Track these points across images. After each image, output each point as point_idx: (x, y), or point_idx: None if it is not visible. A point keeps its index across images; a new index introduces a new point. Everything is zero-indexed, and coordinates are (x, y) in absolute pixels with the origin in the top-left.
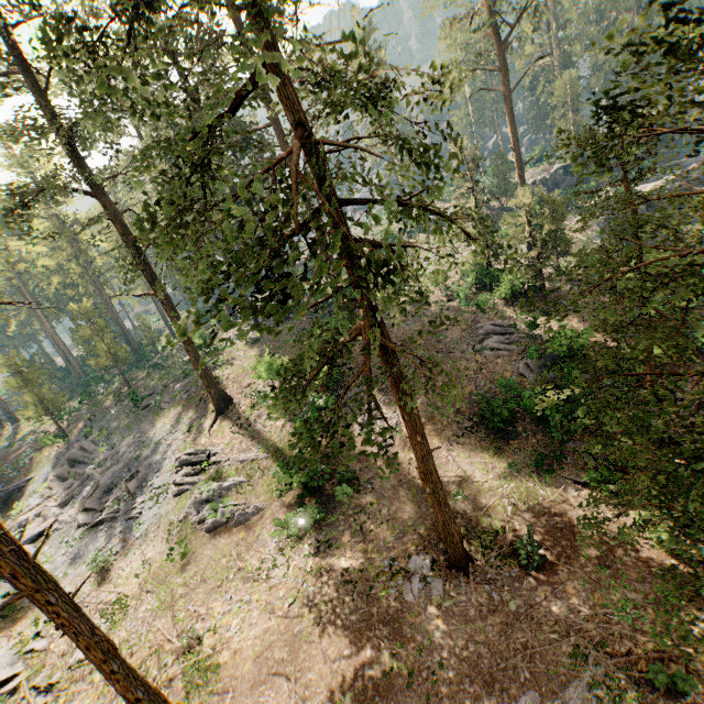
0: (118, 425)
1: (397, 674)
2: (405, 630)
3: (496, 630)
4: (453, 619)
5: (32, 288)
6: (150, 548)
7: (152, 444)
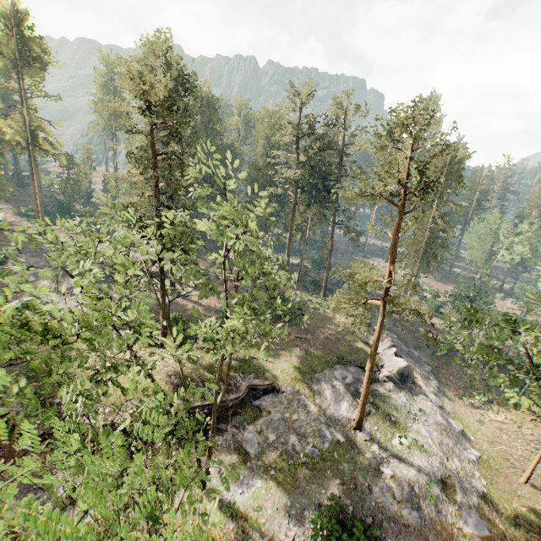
0: None
1: None
2: None
3: None
4: None
5: None
6: None
7: None
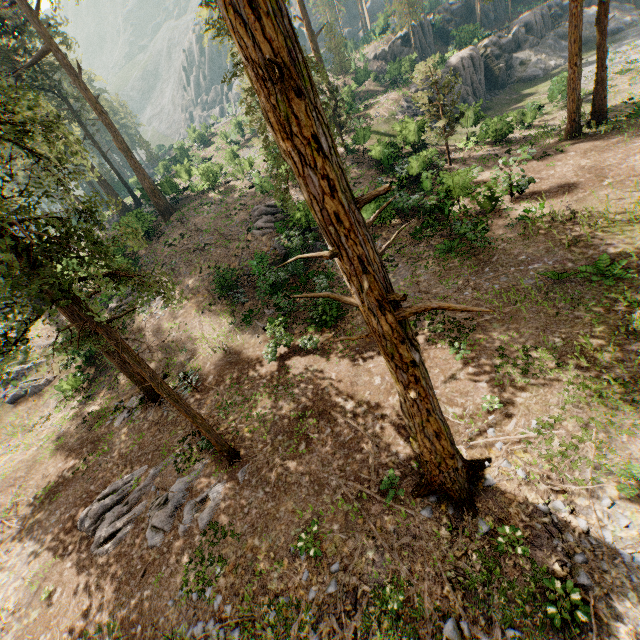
0: None
1: (80, 472)
2: (100, 445)
3: (151, 435)
4: (132, 433)
5: None
6: None
7: None
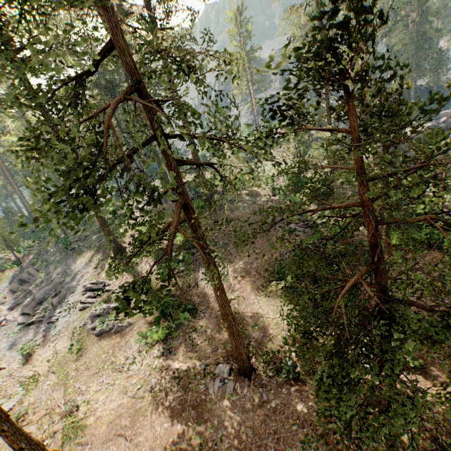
0: (54, 259)
1: (193, 443)
2: (204, 414)
3: (260, 419)
4: (235, 409)
5: (8, 164)
6: (59, 343)
7: (72, 274)
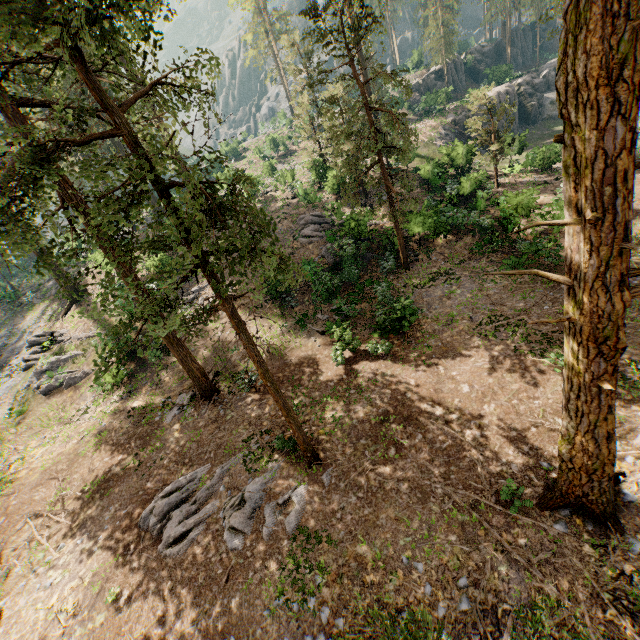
0: None
1: (131, 467)
2: (151, 441)
3: (209, 433)
4: (186, 430)
5: None
6: (0, 411)
7: (20, 334)
